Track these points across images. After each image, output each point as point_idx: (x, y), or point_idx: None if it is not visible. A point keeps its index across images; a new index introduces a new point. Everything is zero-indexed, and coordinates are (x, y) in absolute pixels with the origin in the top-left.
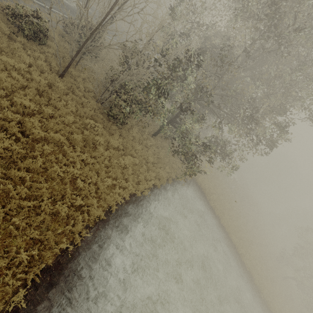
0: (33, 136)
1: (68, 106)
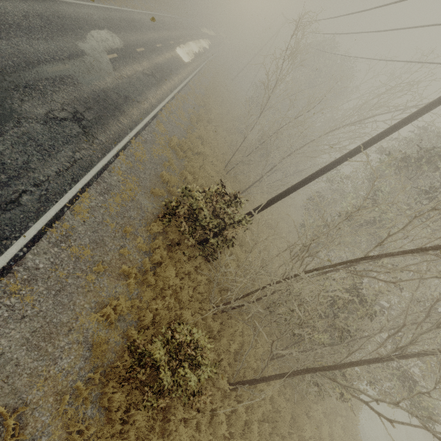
0: None
1: None
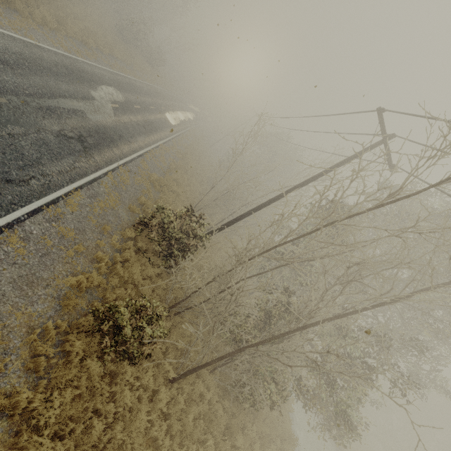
0: None
1: (205, 449)
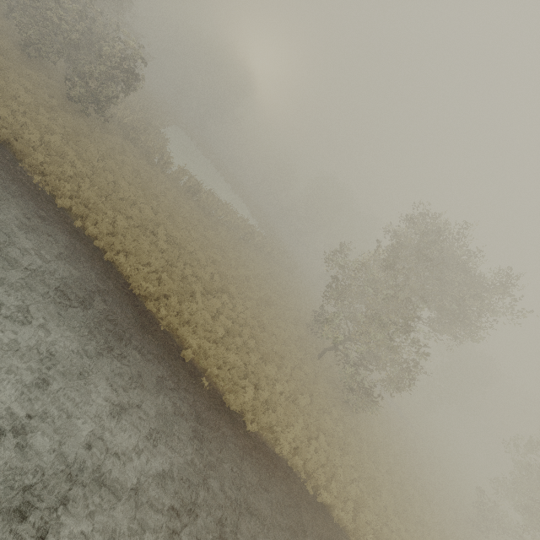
0: None
1: None
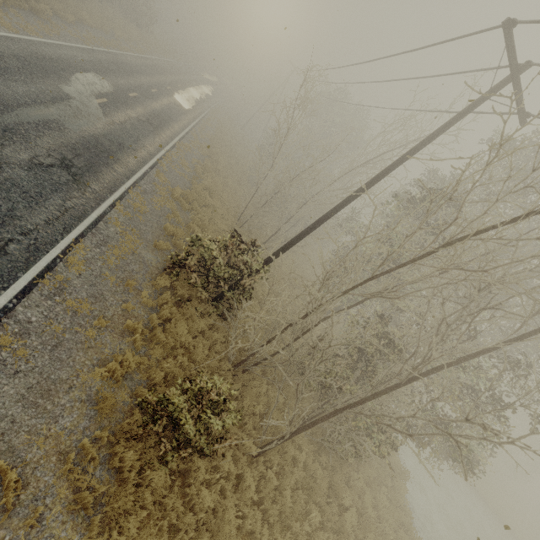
0: None
1: (311, 521)
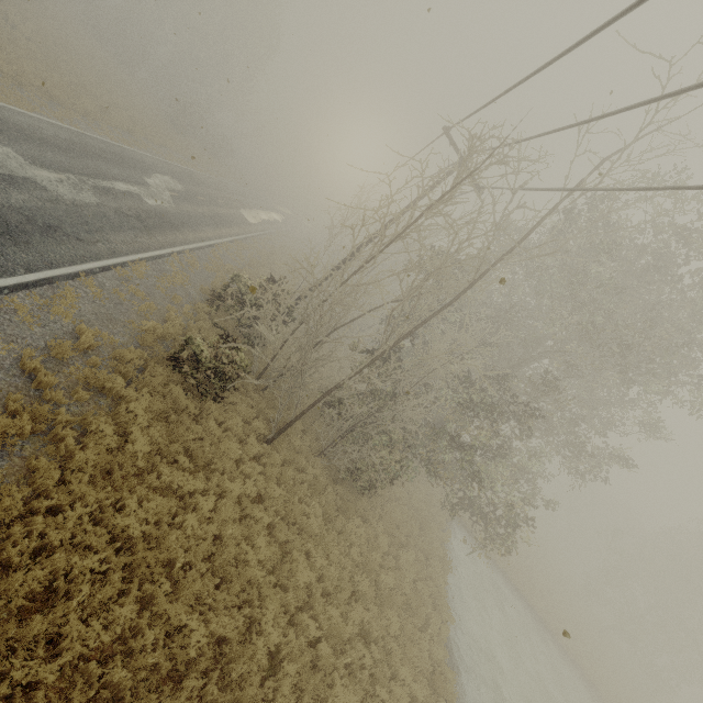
0: (338, 641)
1: (311, 511)
